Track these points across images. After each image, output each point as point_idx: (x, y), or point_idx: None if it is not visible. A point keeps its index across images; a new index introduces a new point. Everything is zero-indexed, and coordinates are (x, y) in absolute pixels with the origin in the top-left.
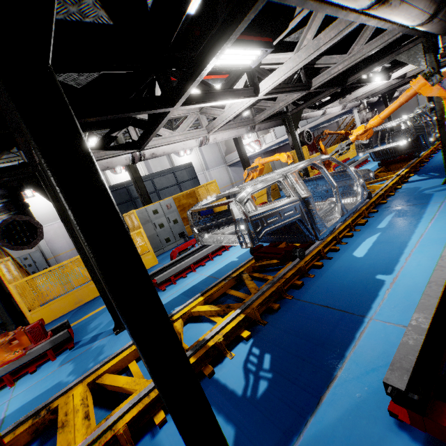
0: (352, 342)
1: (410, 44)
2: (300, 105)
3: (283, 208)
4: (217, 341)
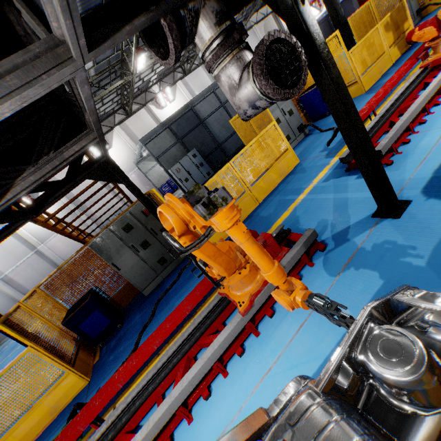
0: None
1: None
2: None
3: None
4: None
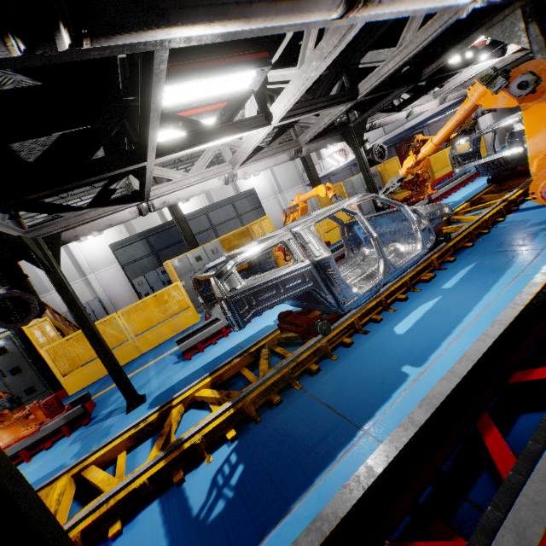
0: (329, 464)
1: (507, 12)
2: (364, 112)
3: (283, 278)
4: (194, 442)
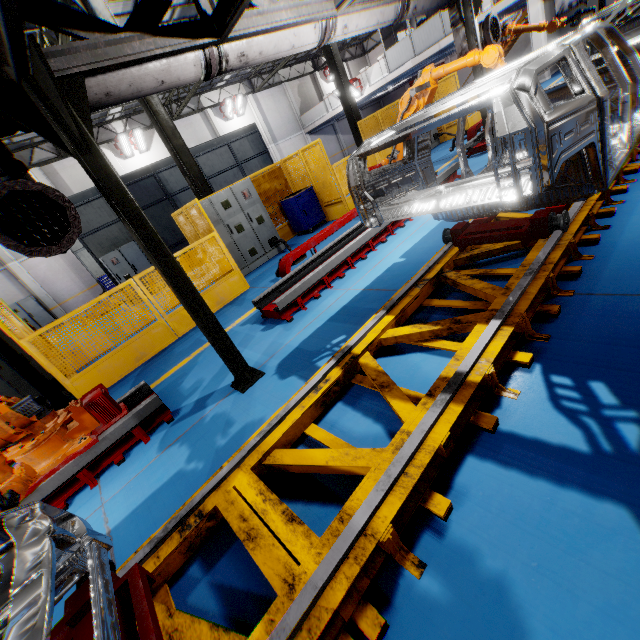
0: None
1: None
2: None
3: (580, 113)
4: (486, 372)
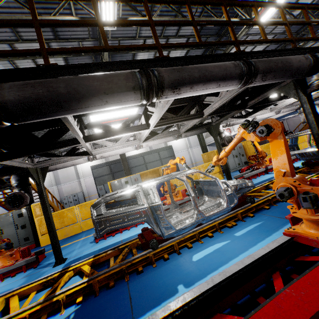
0: None
1: (288, 80)
2: (220, 119)
3: (128, 213)
4: (59, 298)
